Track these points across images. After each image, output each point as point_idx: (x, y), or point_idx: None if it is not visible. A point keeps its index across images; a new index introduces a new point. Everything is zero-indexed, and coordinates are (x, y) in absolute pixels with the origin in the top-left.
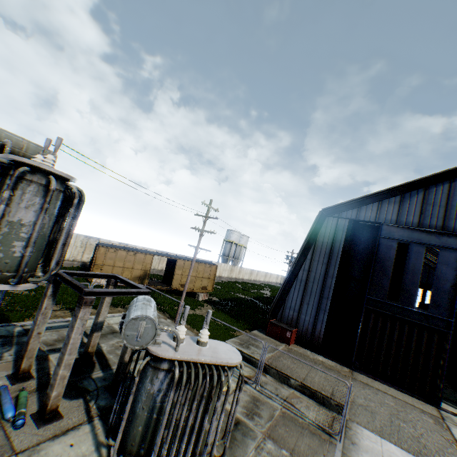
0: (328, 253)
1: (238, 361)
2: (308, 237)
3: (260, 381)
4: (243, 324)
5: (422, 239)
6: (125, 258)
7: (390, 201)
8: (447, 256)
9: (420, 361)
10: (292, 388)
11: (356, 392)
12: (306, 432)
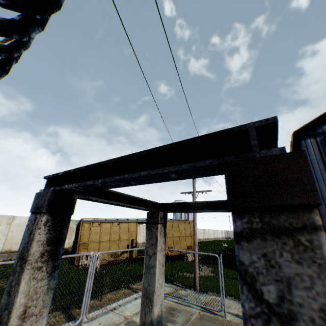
0: (322, 168)
1: None
2: None
3: None
4: None
5: None
6: (110, 230)
7: None
8: None
9: None
10: None
11: None
12: None
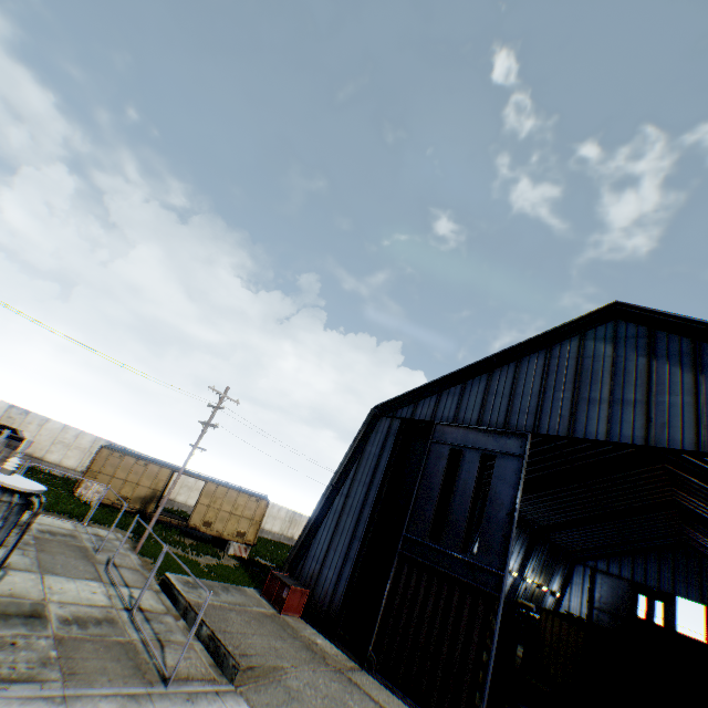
0: (373, 468)
1: (16, 485)
2: (353, 445)
3: (155, 617)
4: (254, 585)
5: (478, 442)
6: (132, 467)
7: (451, 392)
8: (505, 466)
9: (459, 654)
10: (199, 641)
11: (304, 673)
12: (128, 662)
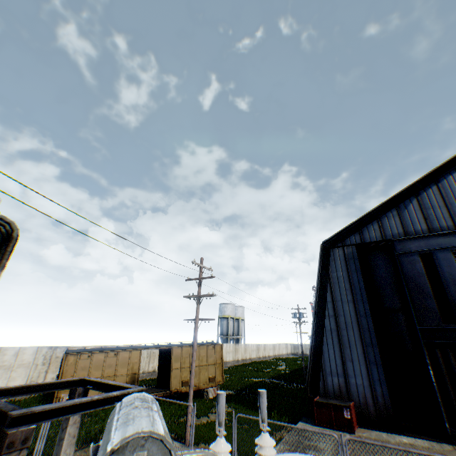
0: (348, 288)
1: None
2: (319, 276)
3: None
4: (277, 417)
5: (442, 243)
6: (103, 362)
7: (388, 216)
8: None
9: None
10: None
11: None
12: None
